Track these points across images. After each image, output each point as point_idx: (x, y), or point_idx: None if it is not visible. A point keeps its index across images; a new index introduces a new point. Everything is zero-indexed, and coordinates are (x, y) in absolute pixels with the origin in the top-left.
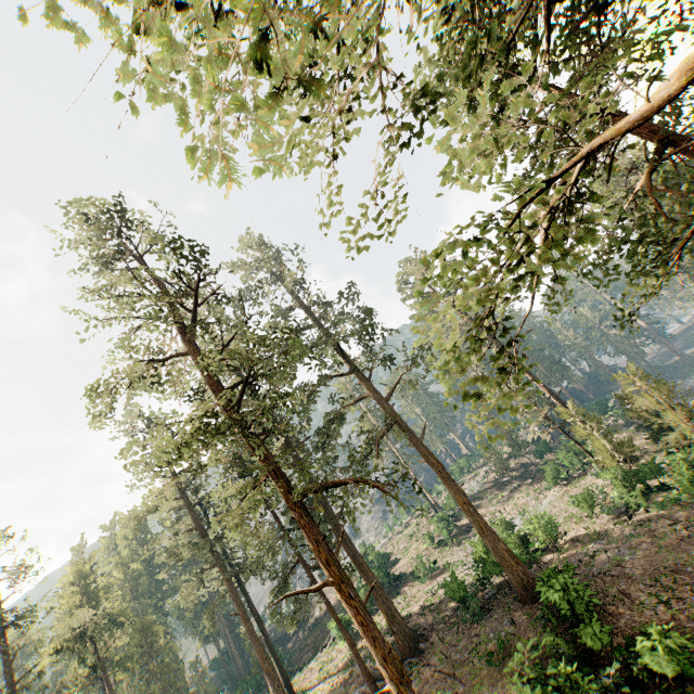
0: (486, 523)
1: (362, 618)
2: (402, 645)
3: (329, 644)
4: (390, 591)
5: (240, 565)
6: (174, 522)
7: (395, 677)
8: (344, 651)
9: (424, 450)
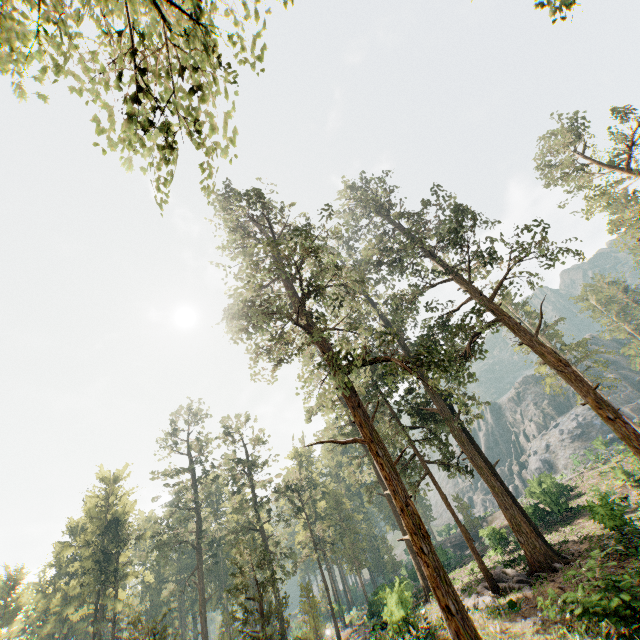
0: (638, 434)
1: (387, 473)
2: (530, 558)
3: (487, 553)
4: (562, 521)
5: None
6: (336, 419)
7: (410, 527)
8: (495, 560)
9: (540, 347)
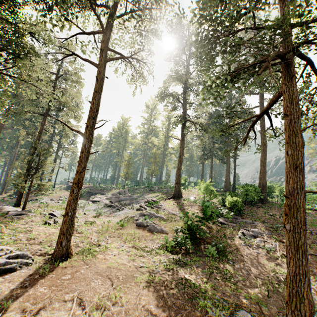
0: (264, 172)
1: (180, 149)
2: (224, 188)
3: None
4: None
5: (205, 147)
6: None
7: (178, 160)
8: None
9: (263, 135)
